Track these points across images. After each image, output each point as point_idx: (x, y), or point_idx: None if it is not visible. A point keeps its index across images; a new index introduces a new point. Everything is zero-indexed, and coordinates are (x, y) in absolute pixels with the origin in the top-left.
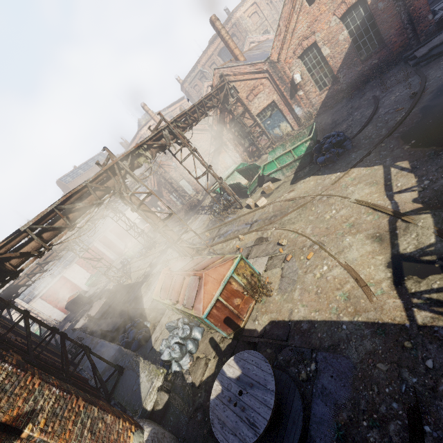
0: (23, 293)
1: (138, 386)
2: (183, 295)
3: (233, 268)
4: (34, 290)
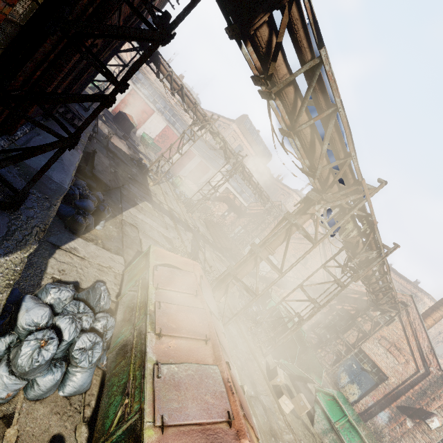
0: (140, 74)
1: None
2: (176, 351)
3: None
4: (142, 84)
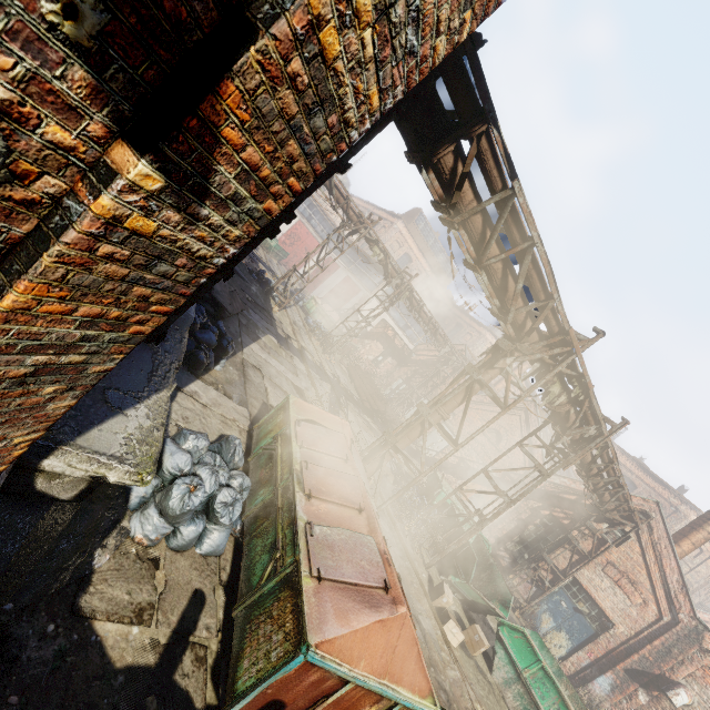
0: None
1: (117, 408)
2: (328, 515)
3: (414, 705)
4: None
